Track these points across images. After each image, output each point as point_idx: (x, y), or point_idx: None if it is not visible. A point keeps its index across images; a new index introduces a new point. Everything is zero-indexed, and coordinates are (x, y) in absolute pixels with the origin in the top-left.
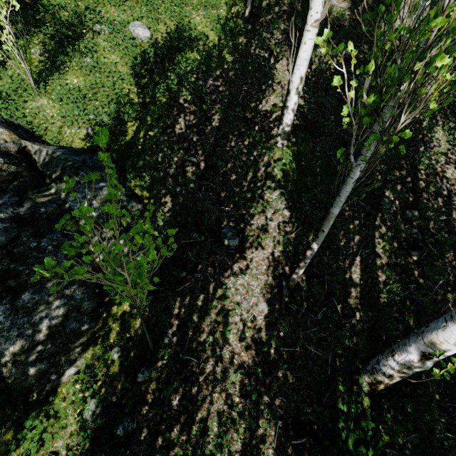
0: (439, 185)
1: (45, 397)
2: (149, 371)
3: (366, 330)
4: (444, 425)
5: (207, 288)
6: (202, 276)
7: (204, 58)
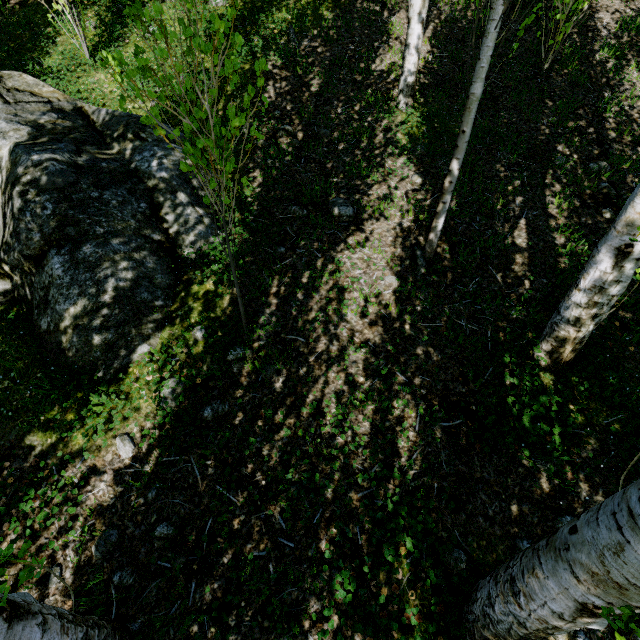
0: (637, 130)
1: (113, 377)
2: (242, 349)
3: (541, 300)
4: None
5: (314, 264)
6: (307, 252)
7: (296, 18)
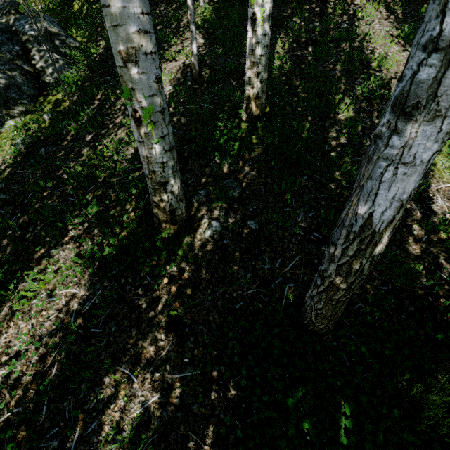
0: (343, 5)
1: None
2: (69, 122)
3: None
4: (311, 131)
5: None
6: None
7: None
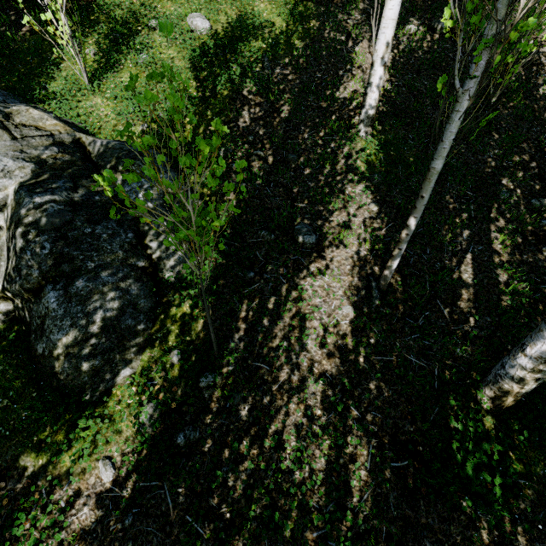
0: None
1: (98, 398)
2: (213, 376)
3: (484, 338)
4: None
5: (279, 290)
6: (273, 277)
7: (270, 46)
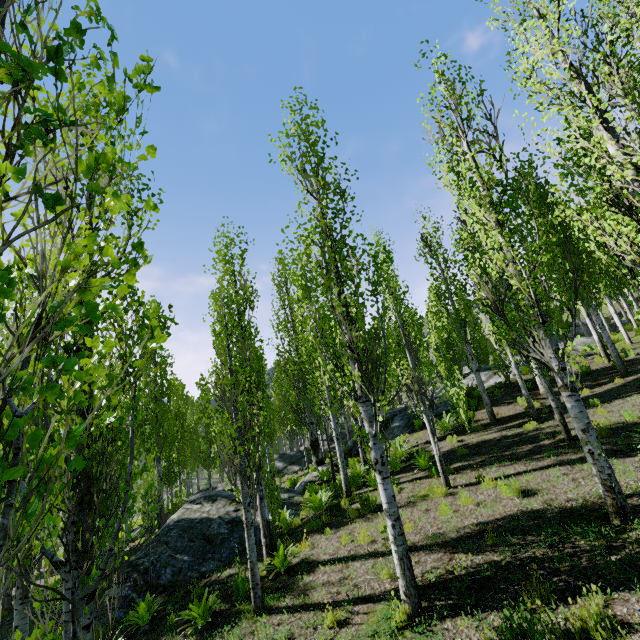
0: None
1: None
2: None
3: None
4: None
5: None
6: None
7: None
